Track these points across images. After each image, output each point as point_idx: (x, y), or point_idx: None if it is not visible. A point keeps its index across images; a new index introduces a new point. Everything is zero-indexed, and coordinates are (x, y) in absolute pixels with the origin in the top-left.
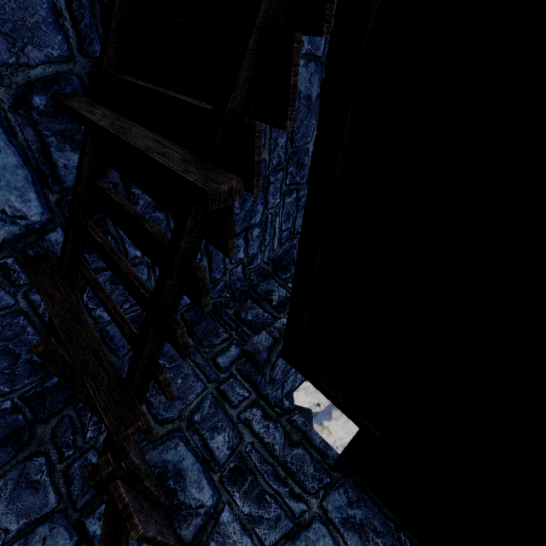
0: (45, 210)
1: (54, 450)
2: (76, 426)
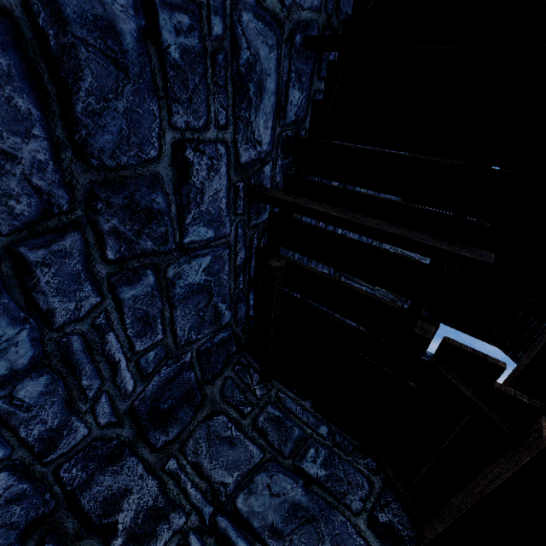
0: (271, 141)
1: (230, 408)
2: (241, 387)
